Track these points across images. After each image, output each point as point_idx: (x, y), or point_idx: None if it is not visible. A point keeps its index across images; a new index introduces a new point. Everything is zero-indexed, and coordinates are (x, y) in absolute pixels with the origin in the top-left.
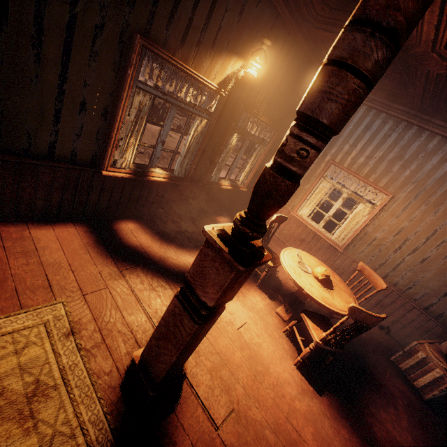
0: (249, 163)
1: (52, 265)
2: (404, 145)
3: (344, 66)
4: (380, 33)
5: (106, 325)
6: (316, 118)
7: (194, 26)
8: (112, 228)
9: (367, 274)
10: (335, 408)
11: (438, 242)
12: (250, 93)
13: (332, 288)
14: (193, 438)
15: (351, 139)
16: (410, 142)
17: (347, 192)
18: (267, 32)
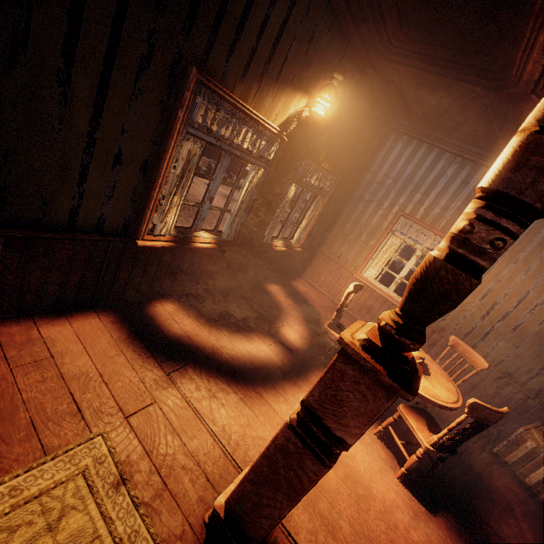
0: (306, 218)
1: (77, 377)
2: None
3: None
4: None
5: (164, 460)
6: (526, 201)
7: (257, 56)
8: (146, 313)
9: (462, 351)
10: (455, 532)
11: (531, 305)
12: (312, 135)
13: (427, 372)
14: None
15: (423, 186)
16: None
17: (421, 249)
18: (335, 64)
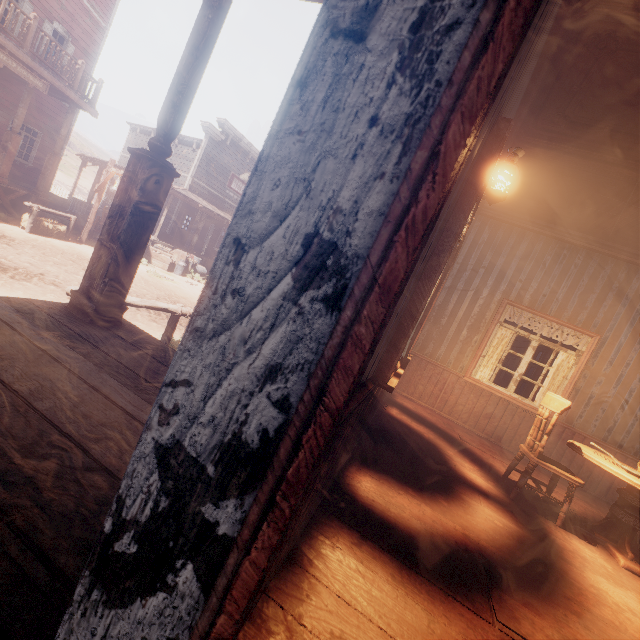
0: None
1: None
2: (591, 275)
3: None
4: None
5: None
6: None
7: None
8: (362, 505)
9: None
10: None
11: None
12: None
13: None
14: None
15: (523, 271)
16: (597, 271)
17: (538, 339)
18: None
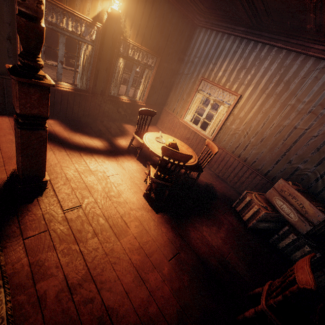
0: (142, 84)
1: None
2: (246, 57)
3: None
4: None
5: (8, 160)
6: None
7: None
8: None
9: (210, 146)
10: (164, 219)
11: (270, 124)
12: (124, 26)
13: None
14: (43, 211)
15: (213, 59)
16: (250, 53)
17: (212, 99)
18: None
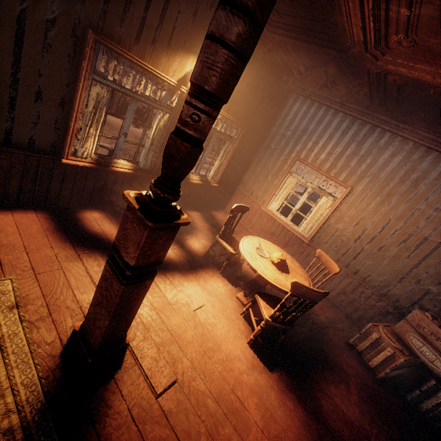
0: (218, 159)
1: (5, 246)
2: (359, 141)
3: (214, 39)
4: (236, 10)
5: (54, 301)
6: (200, 85)
7: (148, 25)
8: (75, 216)
9: (324, 260)
10: (284, 383)
11: (392, 230)
12: None
13: (288, 272)
14: (129, 403)
15: (314, 137)
16: (364, 138)
17: (311, 186)
18: None
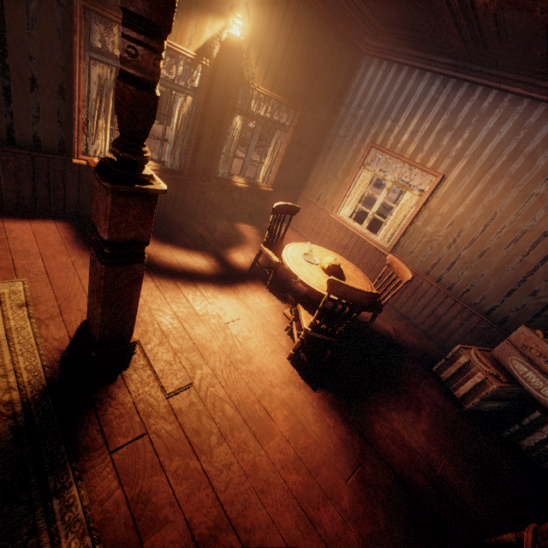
0: (268, 155)
1: (20, 252)
2: (453, 110)
3: None
4: None
5: (66, 303)
6: (125, 7)
7: None
8: None
9: (396, 268)
10: (327, 401)
11: (498, 228)
12: (245, 62)
13: (343, 280)
14: (135, 398)
15: (393, 112)
16: (461, 104)
17: (391, 180)
18: None
